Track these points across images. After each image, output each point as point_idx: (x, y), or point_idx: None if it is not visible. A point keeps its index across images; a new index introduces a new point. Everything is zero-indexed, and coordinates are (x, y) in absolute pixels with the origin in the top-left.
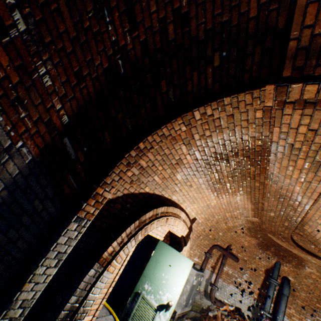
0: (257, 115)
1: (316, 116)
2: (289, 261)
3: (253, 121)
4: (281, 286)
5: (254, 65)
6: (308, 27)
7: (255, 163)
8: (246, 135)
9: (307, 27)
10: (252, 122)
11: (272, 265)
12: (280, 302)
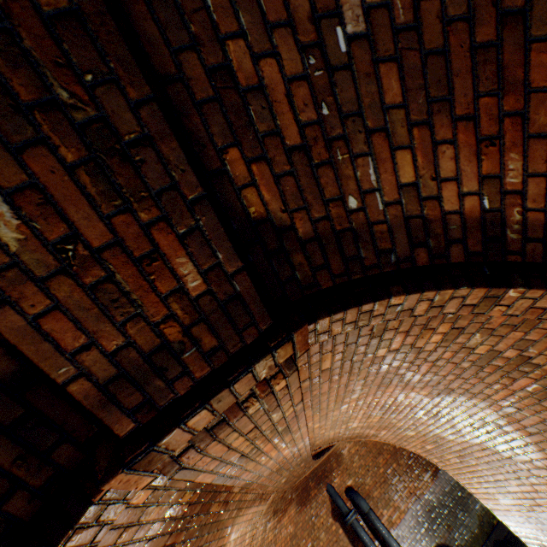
0: (139, 500)
1: (241, 424)
2: (331, 468)
3: (142, 510)
4: (356, 504)
5: (14, 468)
6: (84, 349)
7: (210, 501)
8: (154, 525)
9: (81, 349)
10: (142, 512)
11: (329, 498)
12: (377, 528)
